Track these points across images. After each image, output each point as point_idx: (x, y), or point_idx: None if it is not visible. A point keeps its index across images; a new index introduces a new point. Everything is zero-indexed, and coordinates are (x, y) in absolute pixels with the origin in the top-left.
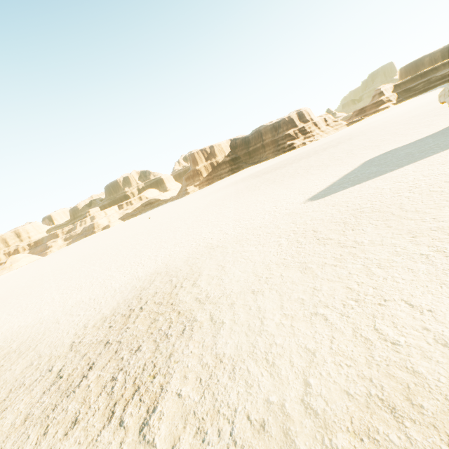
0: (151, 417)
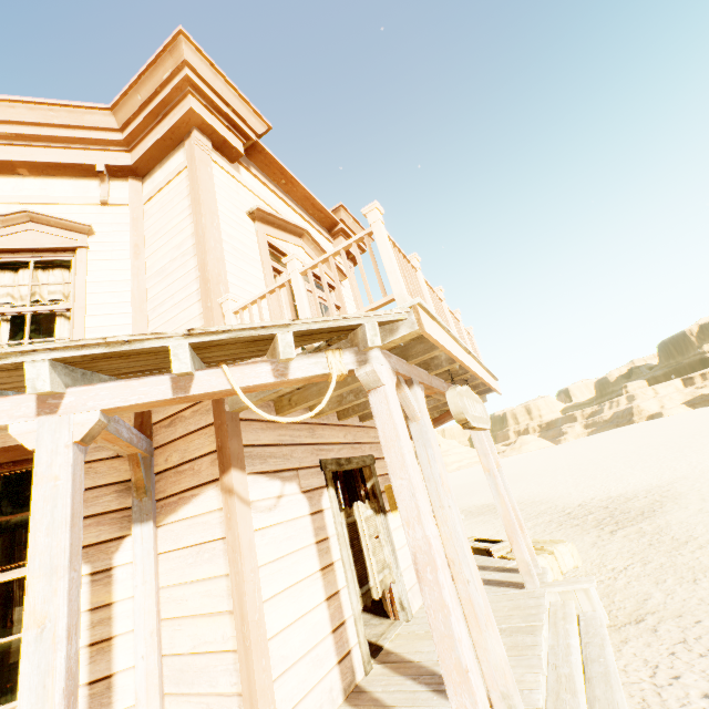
0: (618, 530)
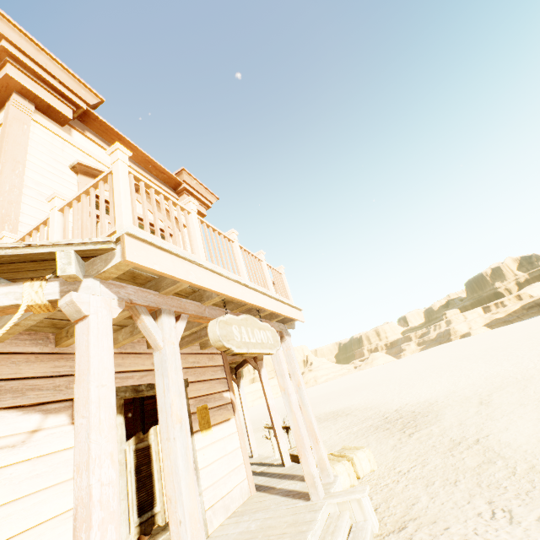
0: (415, 432)
